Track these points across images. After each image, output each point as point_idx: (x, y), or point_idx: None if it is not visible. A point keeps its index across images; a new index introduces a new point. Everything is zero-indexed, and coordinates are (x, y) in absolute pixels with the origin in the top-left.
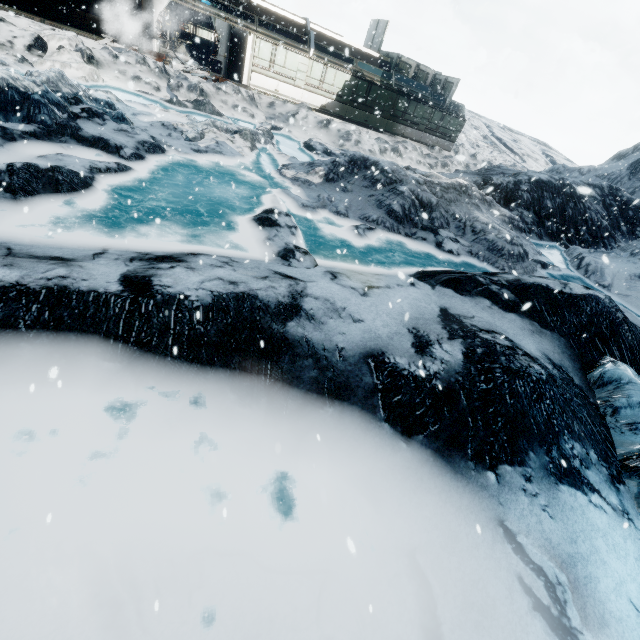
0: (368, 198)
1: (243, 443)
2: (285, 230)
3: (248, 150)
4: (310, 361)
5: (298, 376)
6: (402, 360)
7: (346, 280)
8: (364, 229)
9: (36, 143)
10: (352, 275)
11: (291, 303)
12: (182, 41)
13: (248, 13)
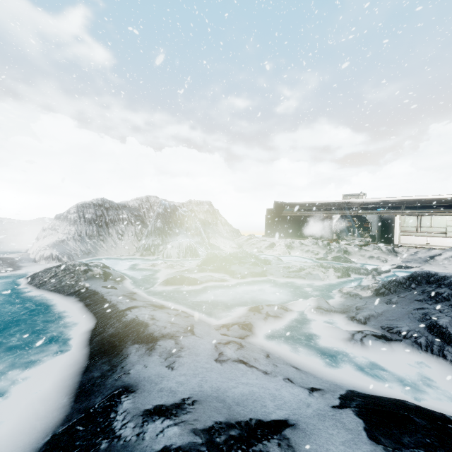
0: (412, 310)
1: (38, 382)
2: (261, 315)
3: (334, 277)
4: (108, 368)
5: (92, 371)
6: (127, 404)
7: (230, 348)
8: (367, 335)
9: (209, 273)
10: (249, 350)
11: (156, 337)
12: (367, 231)
13: (396, 205)
